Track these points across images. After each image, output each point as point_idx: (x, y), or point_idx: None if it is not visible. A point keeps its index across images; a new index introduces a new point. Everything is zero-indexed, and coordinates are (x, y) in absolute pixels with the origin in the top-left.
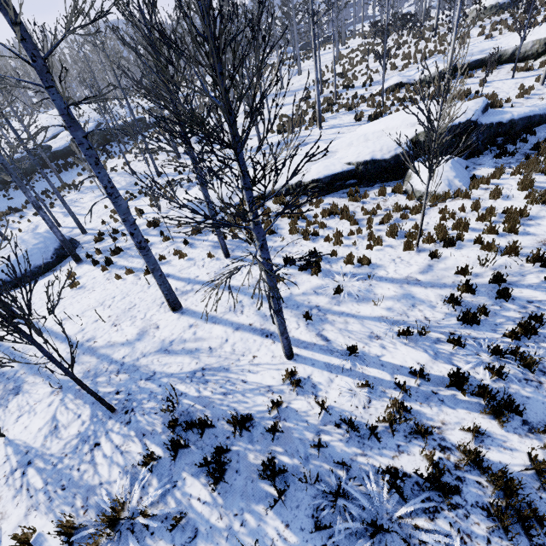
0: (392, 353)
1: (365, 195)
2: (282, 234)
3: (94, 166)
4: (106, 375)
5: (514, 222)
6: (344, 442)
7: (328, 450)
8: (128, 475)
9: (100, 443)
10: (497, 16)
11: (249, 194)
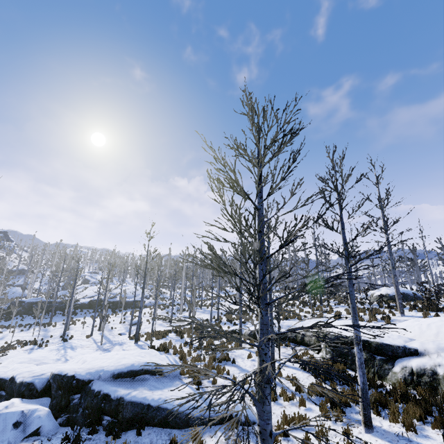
0: None
1: None
2: None
3: None
4: None
5: None
6: None
7: None
8: None
9: None
10: (377, 304)
11: None
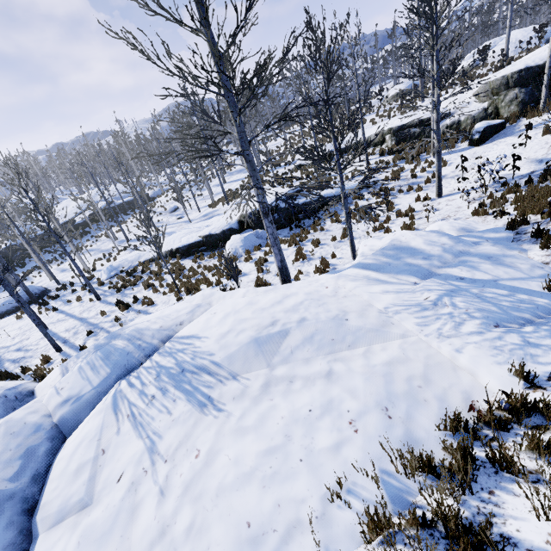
0: None
1: (202, 258)
2: (140, 285)
3: None
4: None
5: (227, 278)
6: None
7: None
8: None
9: None
10: (396, 102)
11: None
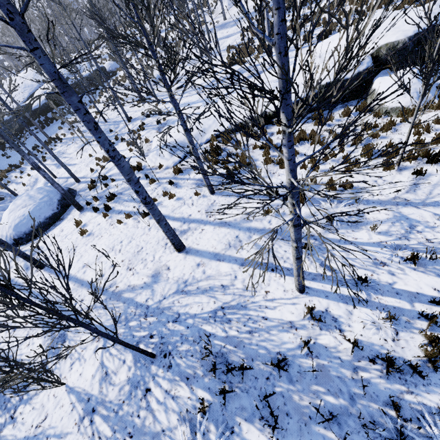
0: (404, 280)
1: (330, 118)
2: (258, 165)
3: (93, 131)
4: (136, 319)
5: None
6: (384, 379)
7: (370, 389)
8: (186, 423)
9: (150, 388)
10: None
11: (292, 151)
